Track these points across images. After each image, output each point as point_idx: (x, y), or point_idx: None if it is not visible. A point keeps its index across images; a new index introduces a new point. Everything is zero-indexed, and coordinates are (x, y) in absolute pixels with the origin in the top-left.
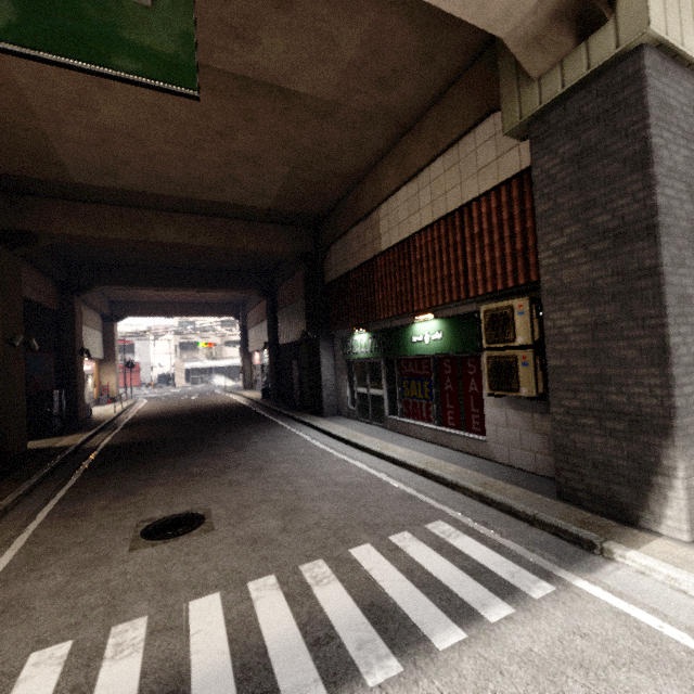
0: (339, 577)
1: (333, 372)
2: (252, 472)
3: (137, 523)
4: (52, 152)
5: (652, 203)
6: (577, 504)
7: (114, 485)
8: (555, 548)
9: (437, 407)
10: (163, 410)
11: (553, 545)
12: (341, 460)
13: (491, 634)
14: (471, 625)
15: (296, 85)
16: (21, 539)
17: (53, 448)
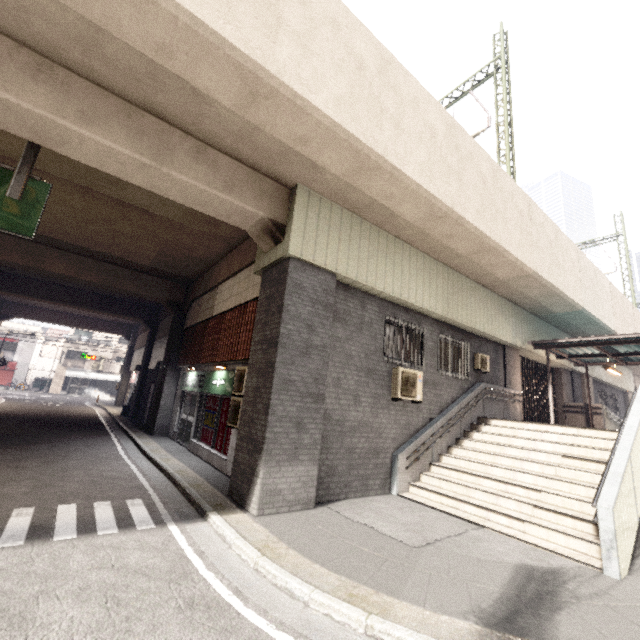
0: (35, 514)
1: (172, 399)
2: (44, 462)
3: None
4: None
5: (279, 331)
6: (232, 498)
7: None
8: (187, 514)
9: (215, 434)
10: (14, 411)
11: (187, 513)
12: (125, 464)
13: (90, 538)
14: (85, 535)
15: (154, 211)
16: None
17: None
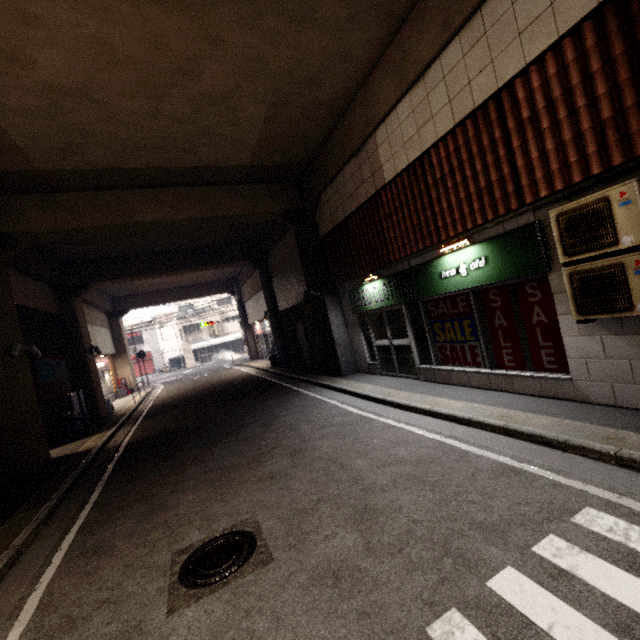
0: None
1: (344, 329)
2: (291, 456)
3: (171, 556)
4: (2, 133)
5: None
6: None
7: (140, 495)
8: None
9: (486, 347)
10: (179, 393)
11: None
12: (388, 426)
13: None
14: None
15: None
16: (31, 602)
17: (76, 454)
